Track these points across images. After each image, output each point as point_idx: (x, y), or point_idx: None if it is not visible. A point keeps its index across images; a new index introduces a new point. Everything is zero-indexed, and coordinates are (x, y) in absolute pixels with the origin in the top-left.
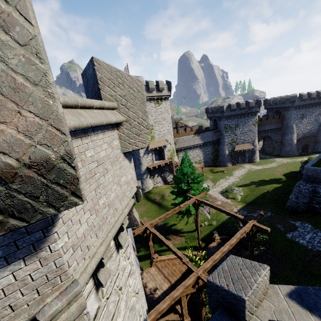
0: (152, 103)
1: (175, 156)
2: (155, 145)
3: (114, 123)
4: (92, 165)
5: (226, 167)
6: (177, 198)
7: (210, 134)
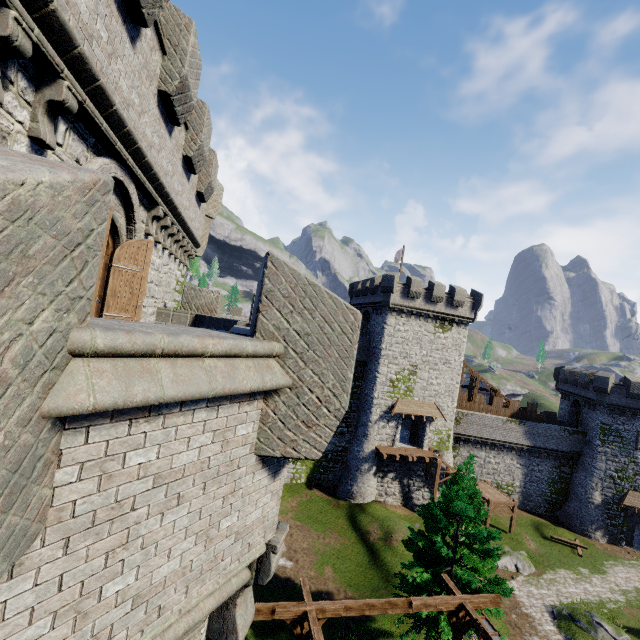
0: (429, 324)
1: (448, 450)
2: (410, 409)
3: (249, 391)
4: (132, 487)
5: (588, 540)
6: (414, 568)
7: (556, 431)
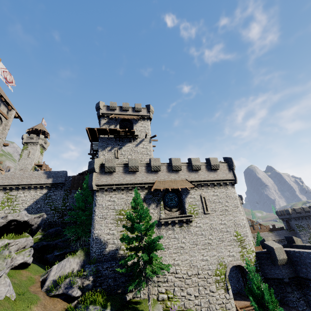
0: None
1: None
2: None
3: None
4: None
5: None
6: None
7: (285, 232)
